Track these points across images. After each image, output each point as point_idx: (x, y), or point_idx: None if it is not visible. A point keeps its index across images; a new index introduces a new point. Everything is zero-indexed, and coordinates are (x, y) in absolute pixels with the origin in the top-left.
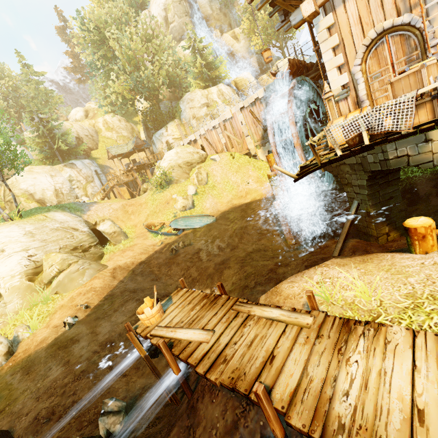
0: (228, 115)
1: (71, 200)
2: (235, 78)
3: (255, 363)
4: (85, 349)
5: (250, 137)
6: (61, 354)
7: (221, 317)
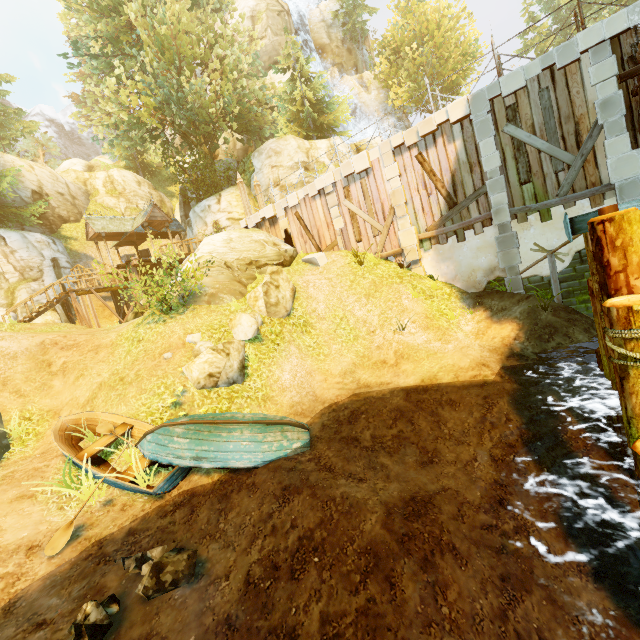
0: (360, 163)
1: None
2: (359, 141)
3: None
4: None
5: (409, 219)
6: None
7: None
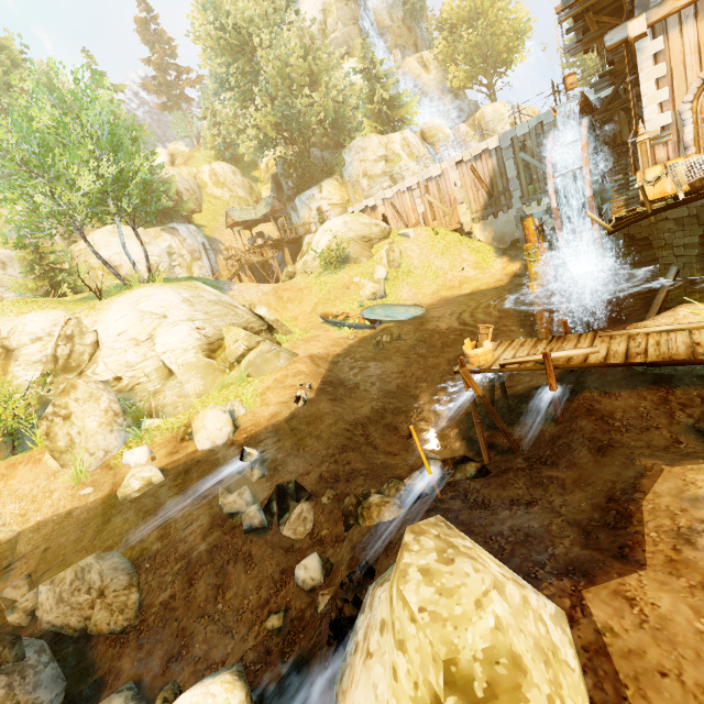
0: (435, 171)
1: None
2: (422, 124)
3: (680, 349)
4: (333, 426)
5: (466, 206)
6: (307, 429)
7: (590, 342)
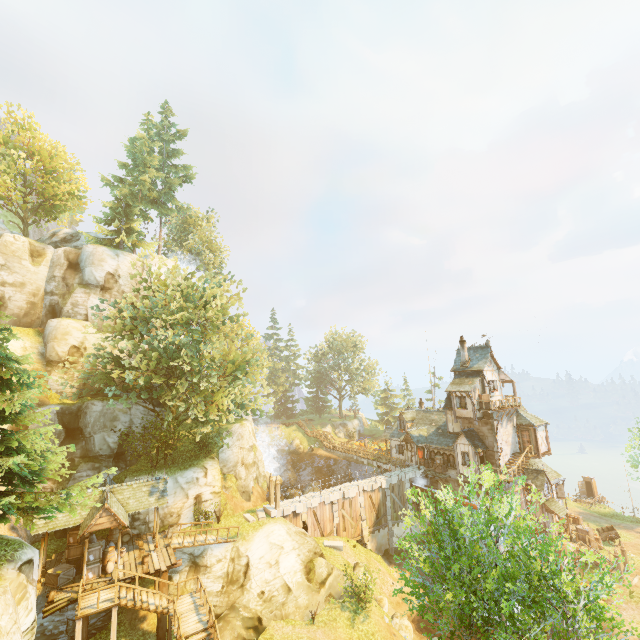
0: (352, 493)
1: None
2: None
3: None
4: None
5: (365, 522)
6: None
7: None
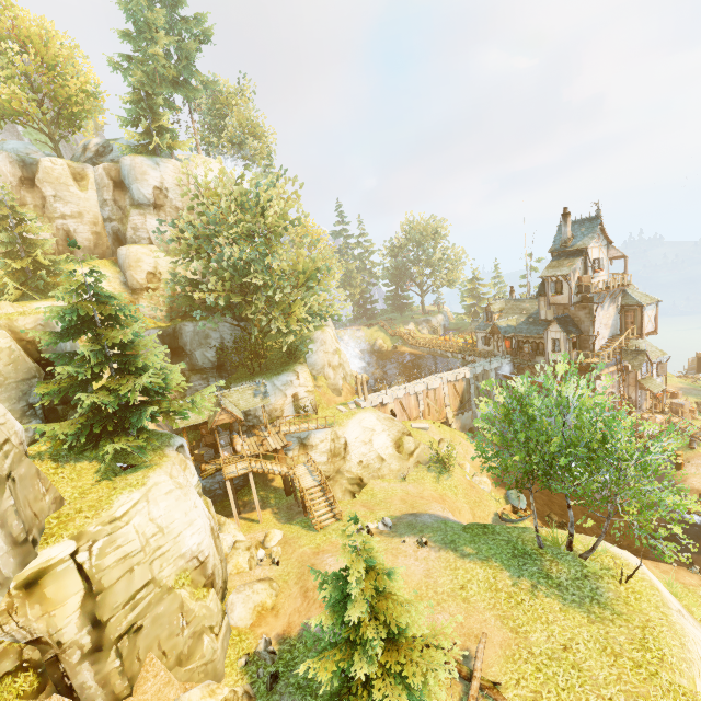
0: (436, 384)
1: (222, 550)
2: None
3: None
4: None
5: (450, 407)
6: None
7: None
